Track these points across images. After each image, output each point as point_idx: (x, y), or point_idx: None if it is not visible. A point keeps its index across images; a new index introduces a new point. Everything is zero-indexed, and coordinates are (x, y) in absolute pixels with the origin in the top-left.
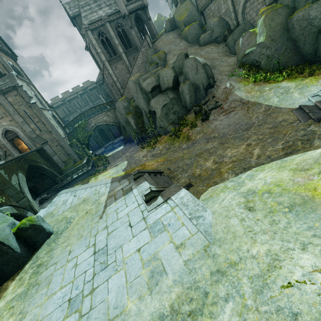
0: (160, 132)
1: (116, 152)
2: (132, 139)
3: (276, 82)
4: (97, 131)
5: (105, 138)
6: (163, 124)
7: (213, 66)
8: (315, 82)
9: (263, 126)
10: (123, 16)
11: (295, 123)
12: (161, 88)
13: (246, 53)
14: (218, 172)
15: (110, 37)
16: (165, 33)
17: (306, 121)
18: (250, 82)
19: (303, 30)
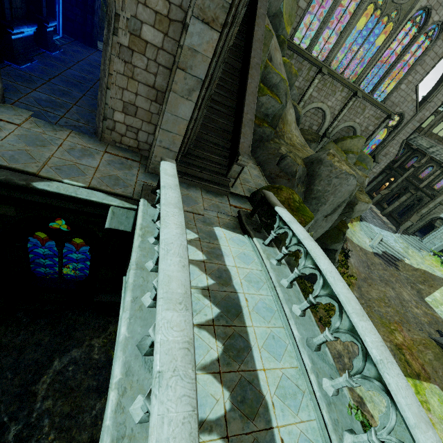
0: None
1: None
2: None
3: None
4: None
5: None
6: None
7: None
8: (354, 228)
9: (377, 267)
10: None
11: (388, 267)
12: None
13: None
14: (432, 314)
15: None
16: None
17: (392, 267)
18: None
19: None
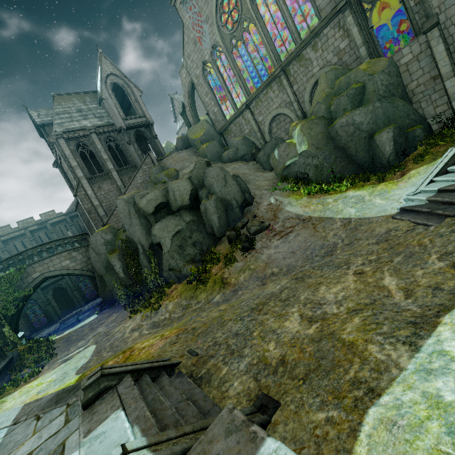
0: (170, 278)
1: (77, 328)
2: (115, 299)
3: (339, 192)
4: (51, 292)
5: (67, 304)
6: (175, 263)
7: (247, 180)
8: (394, 186)
9: (357, 244)
10: (119, 130)
11: (419, 229)
12: (171, 207)
13: (286, 165)
14: (341, 343)
15: (95, 151)
16: (177, 151)
17: (441, 221)
18: (303, 195)
19: (351, 136)
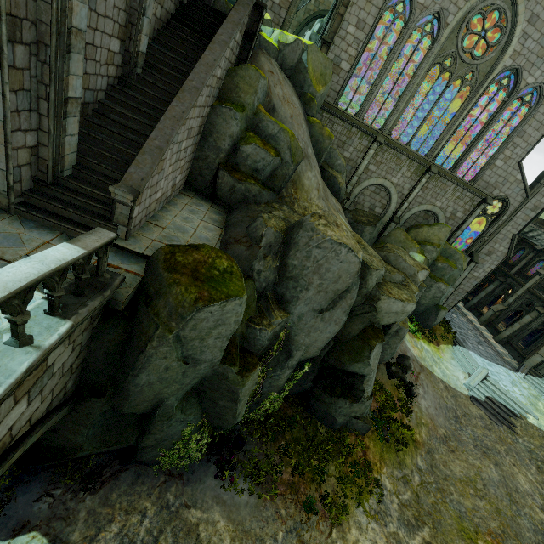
0: (343, 423)
1: None
2: (133, 460)
3: (418, 338)
4: None
5: None
6: (368, 408)
7: None
8: (440, 354)
9: (474, 421)
10: None
11: (495, 425)
12: None
13: None
14: None
15: None
16: (275, 61)
17: (503, 426)
18: None
19: (433, 297)
